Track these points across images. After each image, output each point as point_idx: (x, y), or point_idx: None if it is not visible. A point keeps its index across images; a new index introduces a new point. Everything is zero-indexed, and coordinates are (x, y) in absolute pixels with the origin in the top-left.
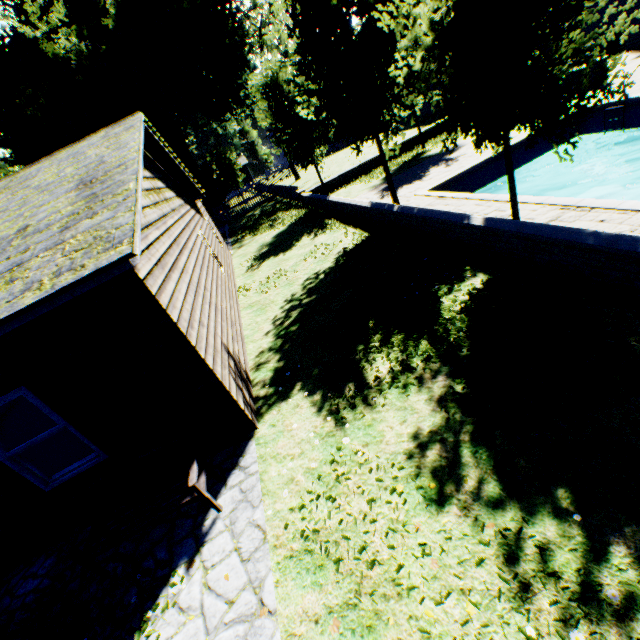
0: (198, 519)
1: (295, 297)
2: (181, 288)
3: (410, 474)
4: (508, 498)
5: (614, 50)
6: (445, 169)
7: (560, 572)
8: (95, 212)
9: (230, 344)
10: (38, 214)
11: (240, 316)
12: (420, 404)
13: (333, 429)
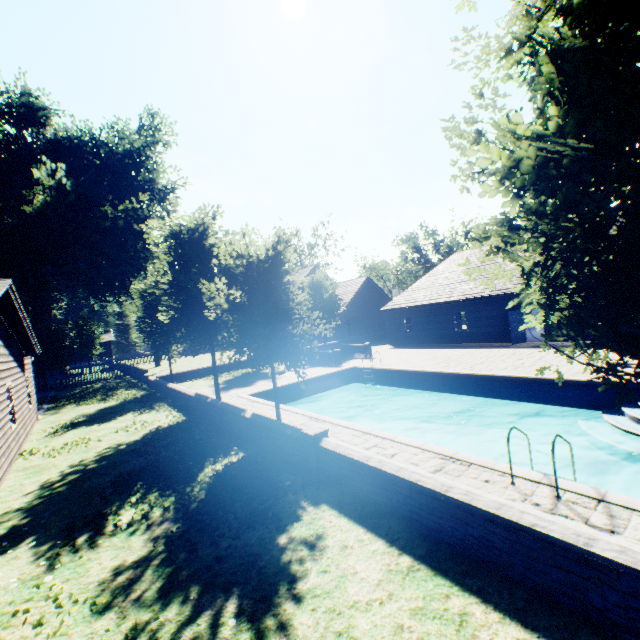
0: None
1: (84, 462)
2: None
3: (93, 596)
4: (159, 597)
5: (386, 341)
6: (268, 383)
7: (161, 636)
8: None
9: None
10: None
11: (5, 477)
12: (139, 542)
13: (42, 572)
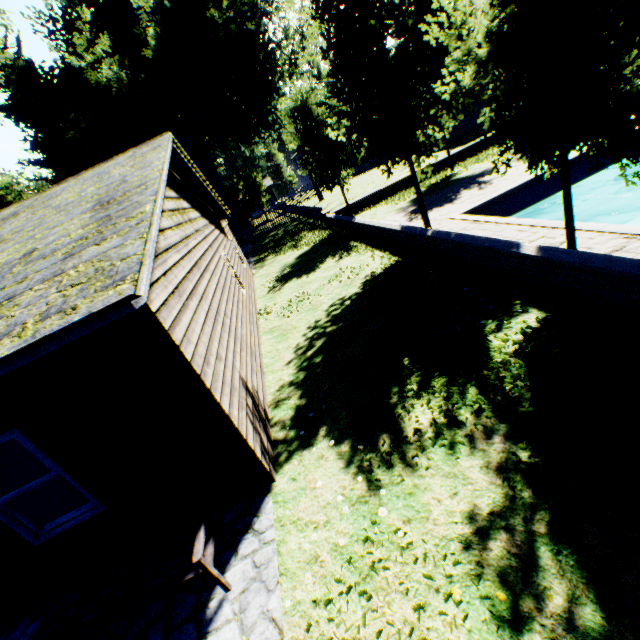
0: (202, 597)
1: (319, 324)
2: (199, 317)
3: (469, 573)
4: (617, 635)
5: None
6: (478, 192)
7: None
8: (104, 237)
9: (248, 377)
10: (48, 236)
11: (260, 342)
12: (474, 472)
13: (365, 493)
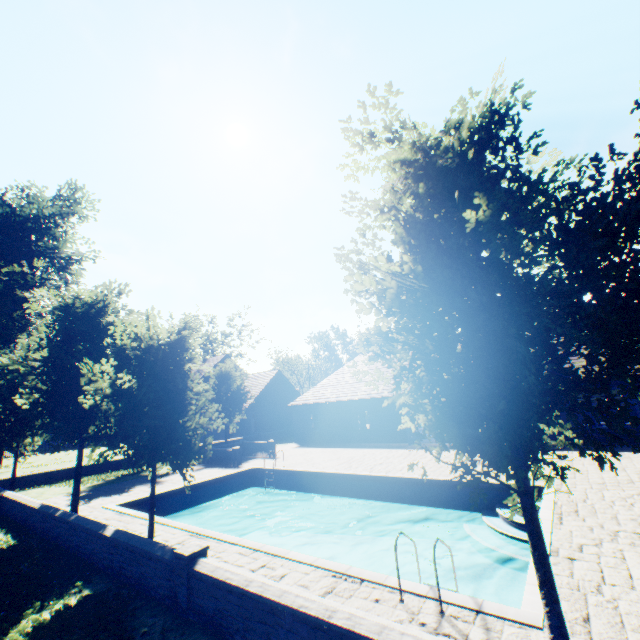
0: None
1: None
2: None
3: None
4: None
5: (293, 438)
6: (149, 488)
7: None
8: None
9: None
10: None
11: None
12: None
13: None
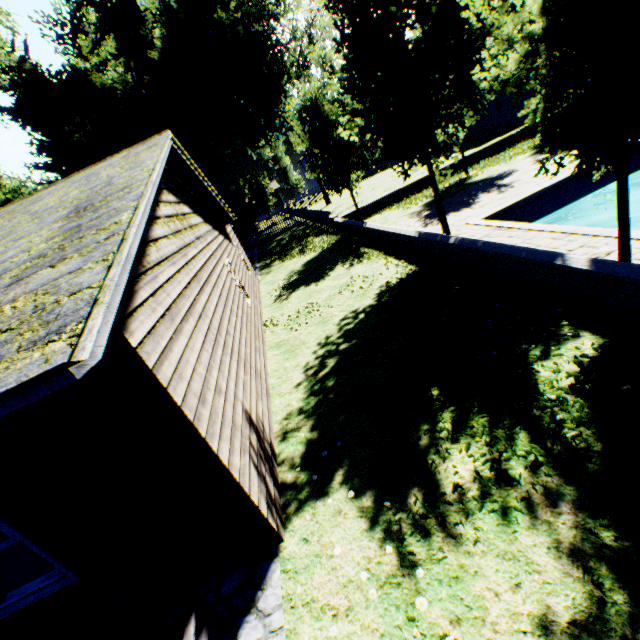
0: None
1: (330, 340)
2: (195, 343)
3: None
4: None
5: None
6: (498, 196)
7: None
8: (63, 256)
9: (253, 406)
10: (9, 250)
11: (265, 358)
12: (540, 554)
13: (396, 571)
